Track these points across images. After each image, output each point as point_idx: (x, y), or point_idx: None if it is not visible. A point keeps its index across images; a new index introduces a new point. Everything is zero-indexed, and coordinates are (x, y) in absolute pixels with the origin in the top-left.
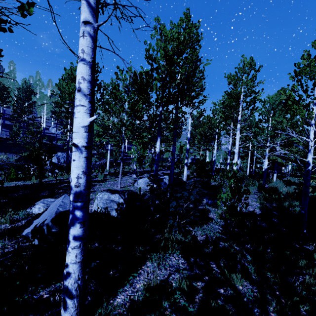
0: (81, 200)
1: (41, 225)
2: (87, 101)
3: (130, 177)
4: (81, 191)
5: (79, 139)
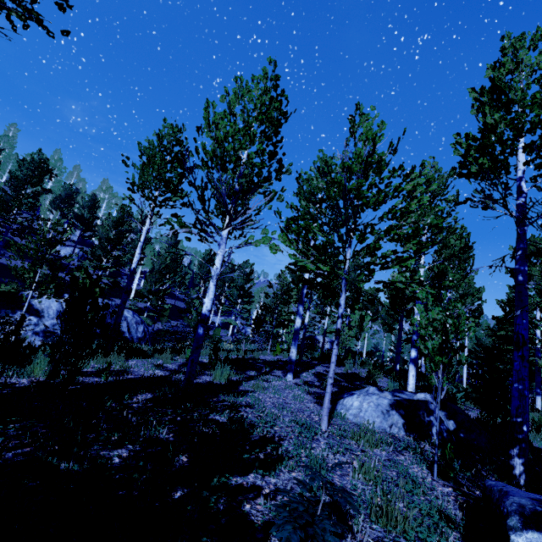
0: None
1: None
2: None
3: (284, 382)
4: None
5: None
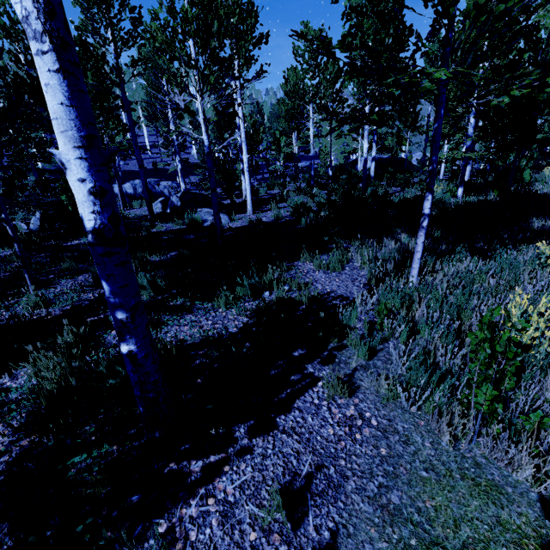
0: None
1: None
2: None
3: None
4: None
5: None
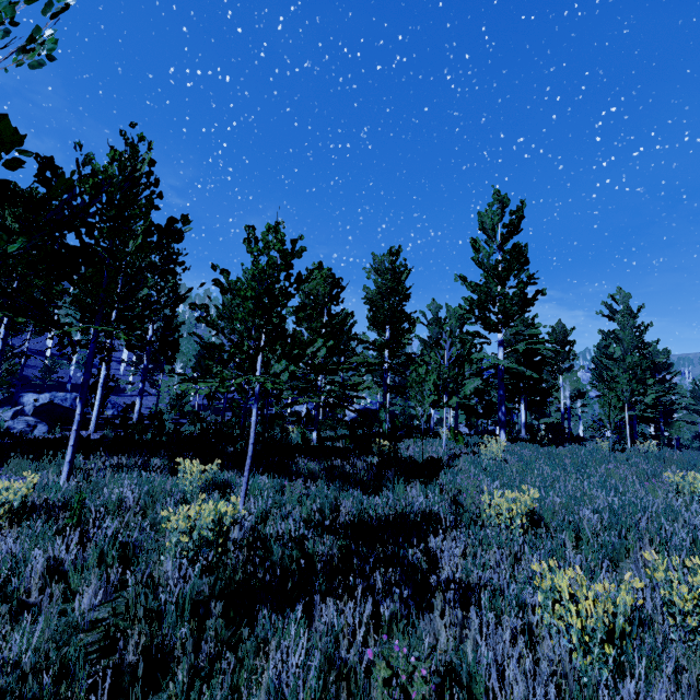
0: None
1: None
2: None
3: None
4: None
5: None
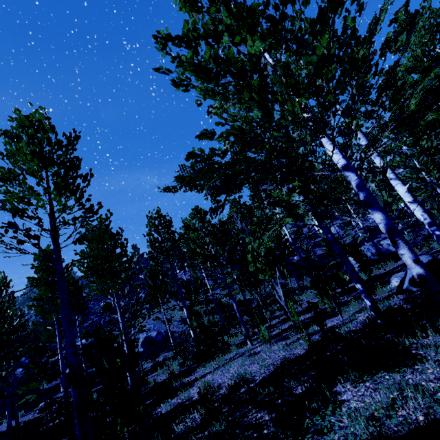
0: (433, 225)
1: (413, 276)
2: (397, 181)
3: None
4: (429, 221)
5: (407, 198)
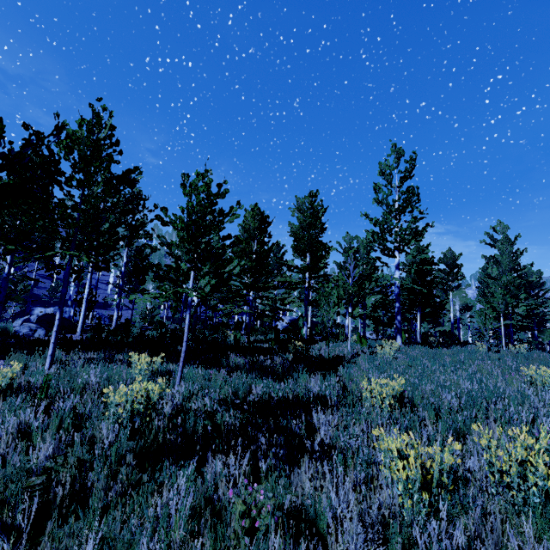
0: None
1: None
2: None
3: None
4: None
5: None
